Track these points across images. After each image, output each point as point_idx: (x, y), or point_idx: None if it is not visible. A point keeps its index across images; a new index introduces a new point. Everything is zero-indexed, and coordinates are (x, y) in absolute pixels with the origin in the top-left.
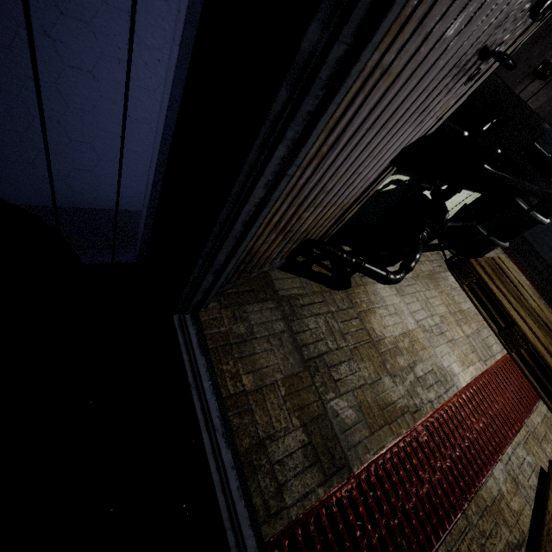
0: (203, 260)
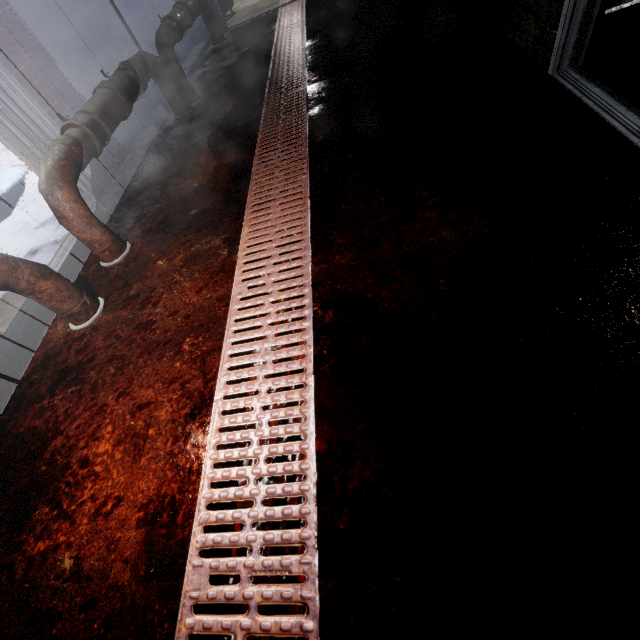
0: None
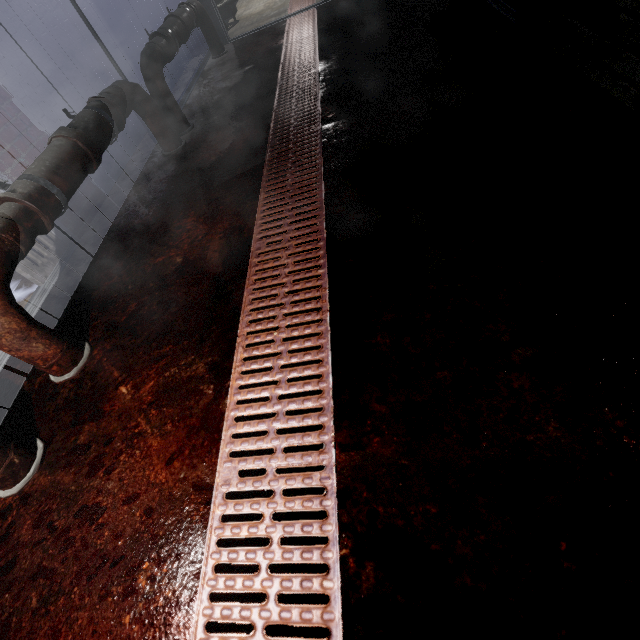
0: (212, 4)
